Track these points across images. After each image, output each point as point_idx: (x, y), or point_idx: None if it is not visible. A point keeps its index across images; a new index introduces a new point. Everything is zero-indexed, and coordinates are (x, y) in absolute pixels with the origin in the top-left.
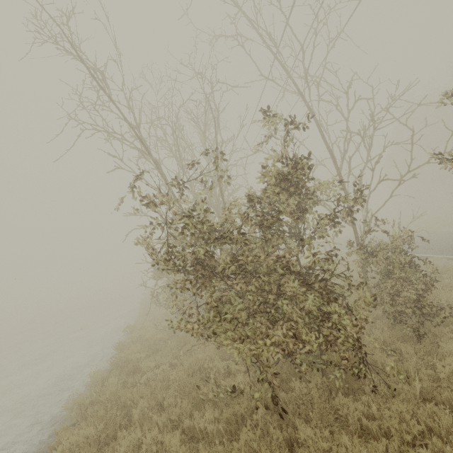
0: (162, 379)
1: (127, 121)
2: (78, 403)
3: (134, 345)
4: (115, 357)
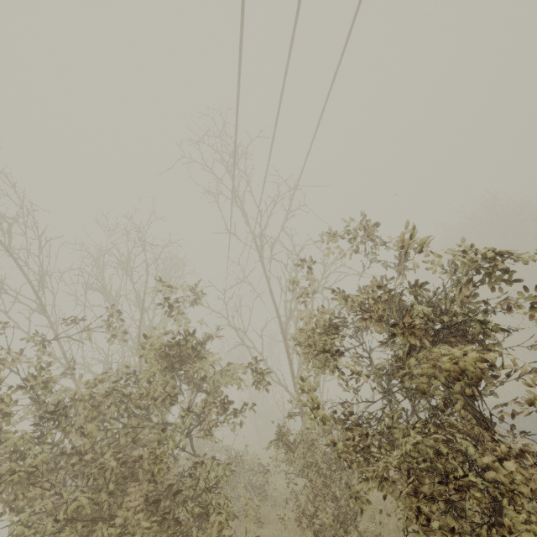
0: None
1: (23, 271)
2: None
3: None
4: None
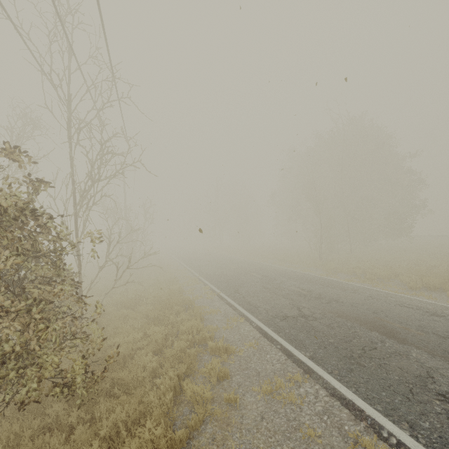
0: None
1: None
2: None
3: None
4: None
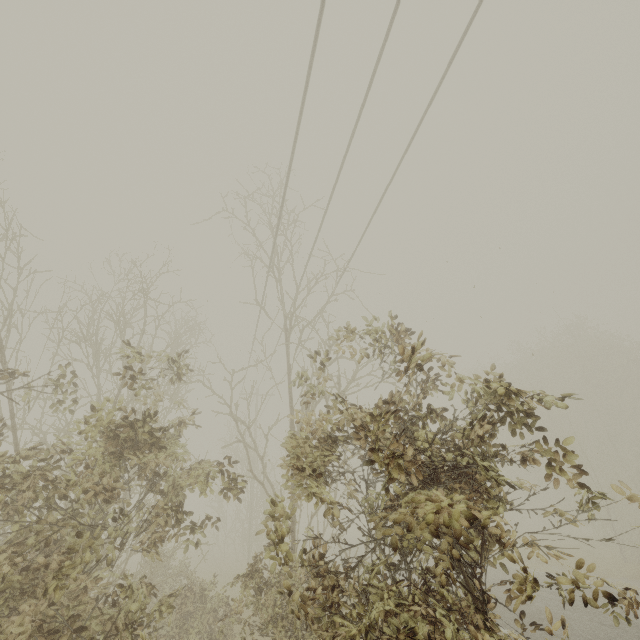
0: None
1: None
2: None
3: None
4: None
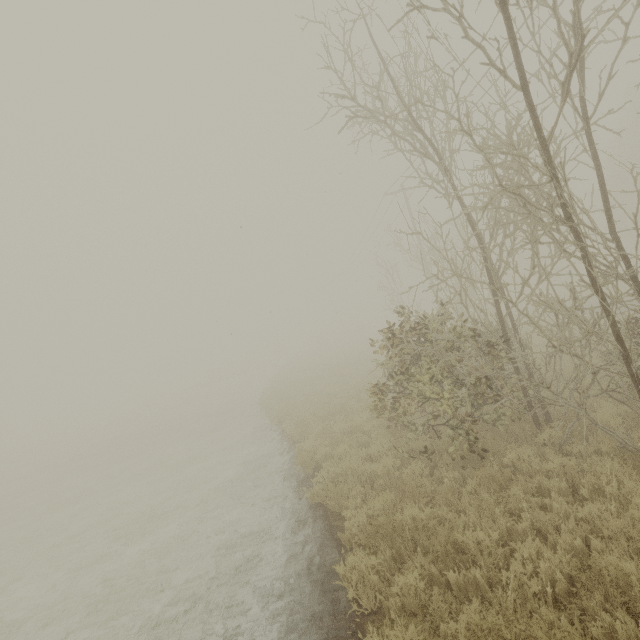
0: (560, 576)
1: None
2: (333, 637)
3: (356, 489)
4: (315, 516)
